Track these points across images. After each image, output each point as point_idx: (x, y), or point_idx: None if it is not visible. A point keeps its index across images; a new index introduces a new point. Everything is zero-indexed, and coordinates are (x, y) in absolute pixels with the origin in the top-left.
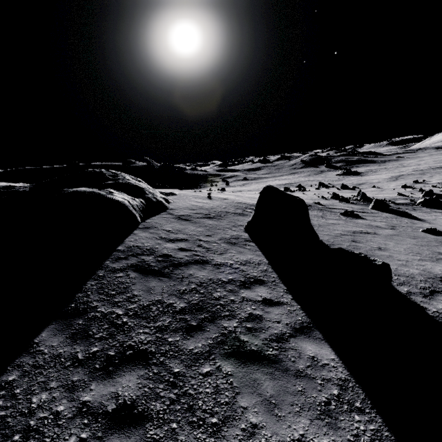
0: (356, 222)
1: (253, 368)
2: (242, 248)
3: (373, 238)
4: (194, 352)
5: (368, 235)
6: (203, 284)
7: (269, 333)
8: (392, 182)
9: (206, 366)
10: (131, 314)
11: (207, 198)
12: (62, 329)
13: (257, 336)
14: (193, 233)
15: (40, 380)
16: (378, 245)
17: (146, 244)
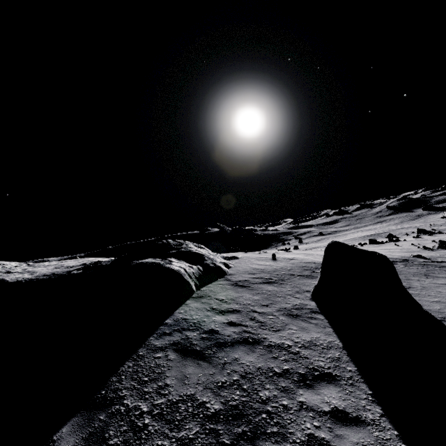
0: None
1: None
2: (305, 322)
3: None
4: None
5: None
6: (248, 374)
7: None
8: None
9: None
10: (155, 413)
11: (271, 259)
12: (82, 425)
13: None
14: (248, 303)
15: None
16: None
17: (195, 316)
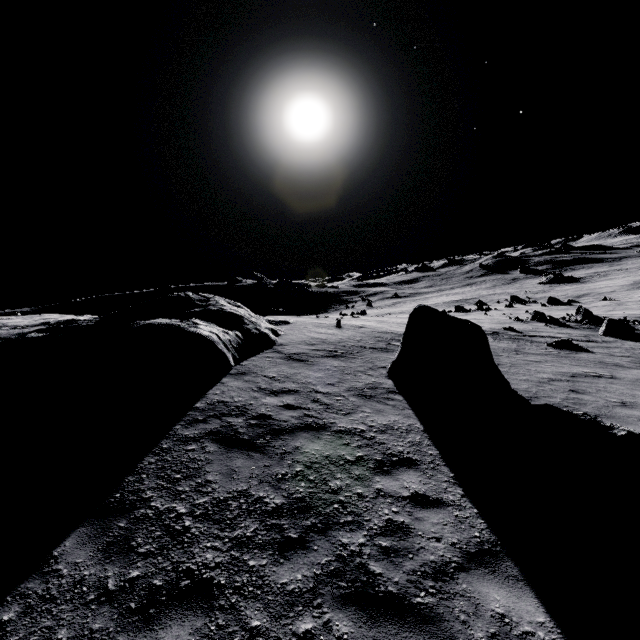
0: (576, 358)
1: (388, 630)
2: (381, 404)
3: (609, 385)
4: (288, 590)
5: (599, 381)
6: (314, 464)
7: (420, 560)
8: (637, 291)
9: (305, 619)
10: (198, 514)
11: (334, 327)
12: (95, 535)
13: (399, 565)
14: (308, 381)
15: (45, 625)
16: (619, 398)
17: (237, 398)
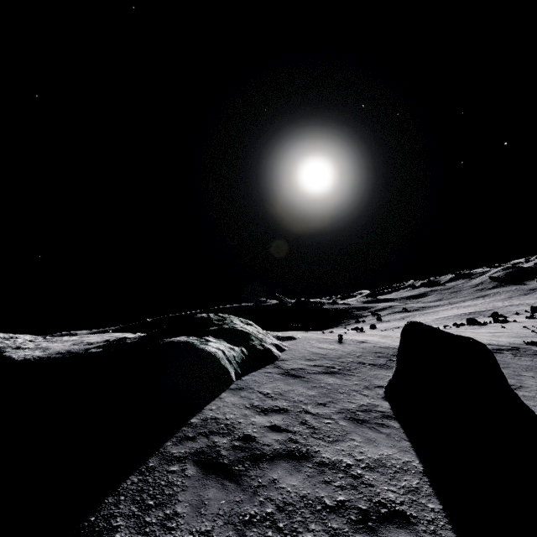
0: None
1: None
2: (373, 431)
3: None
4: None
5: None
6: (287, 506)
7: None
8: None
9: None
10: None
11: (336, 342)
12: None
13: None
14: (300, 399)
15: None
16: None
17: (229, 415)
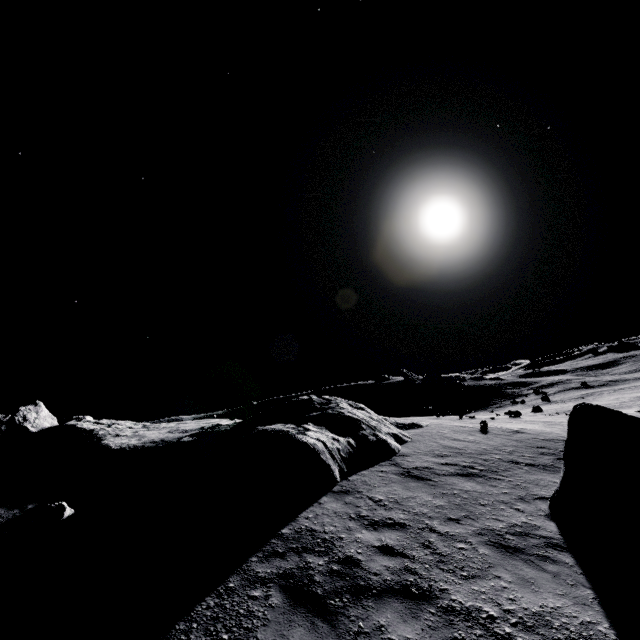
0: None
1: None
2: (531, 567)
3: None
4: None
5: None
6: None
7: None
8: None
9: None
10: None
11: (478, 431)
12: None
13: None
14: (422, 511)
15: None
16: None
17: (328, 527)
